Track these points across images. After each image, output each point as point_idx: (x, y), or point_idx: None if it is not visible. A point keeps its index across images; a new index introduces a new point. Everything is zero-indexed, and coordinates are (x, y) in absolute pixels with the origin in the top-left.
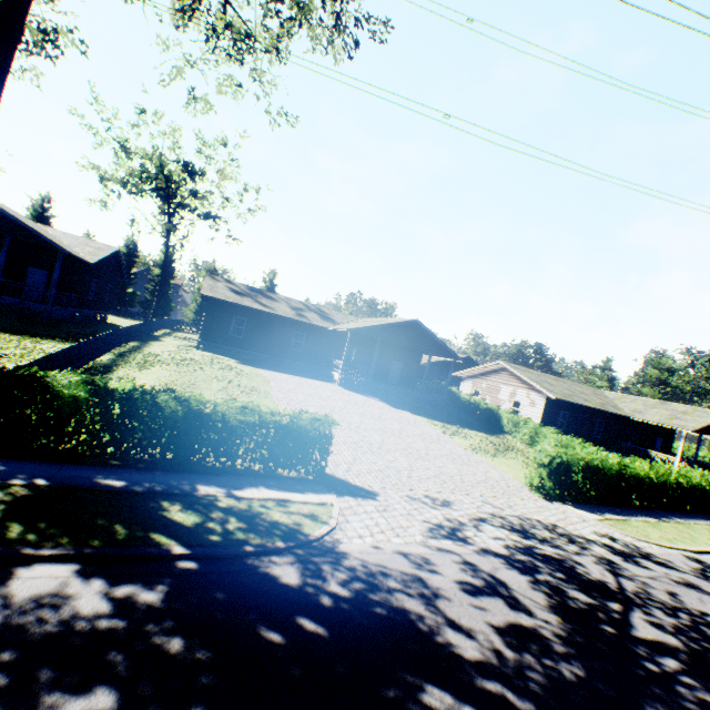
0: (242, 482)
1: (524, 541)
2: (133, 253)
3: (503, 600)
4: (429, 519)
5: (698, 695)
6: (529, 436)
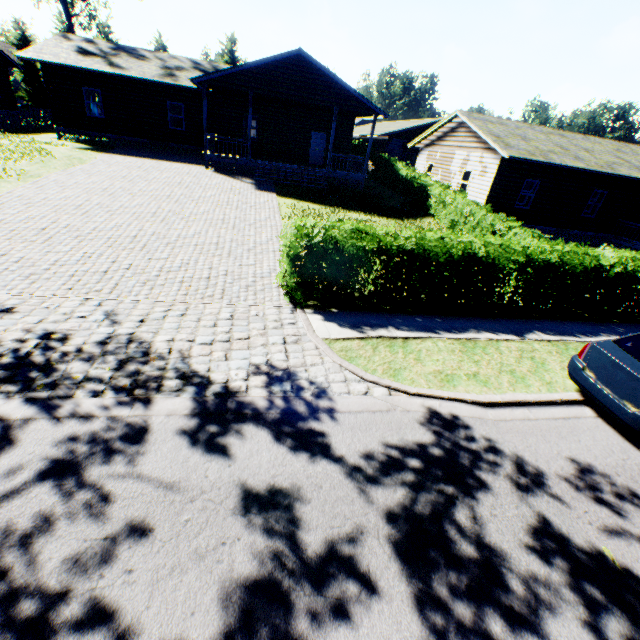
0: None
1: None
2: None
3: None
4: None
5: None
6: (451, 218)
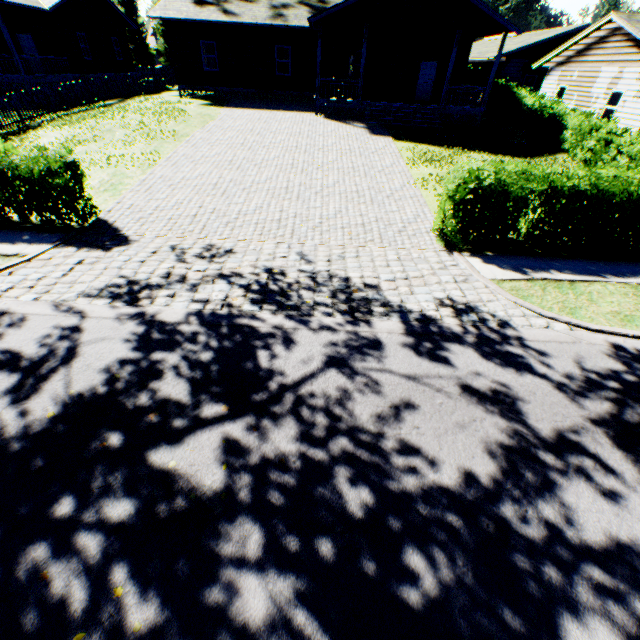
0: None
1: (242, 308)
2: None
3: (17, 380)
4: (135, 275)
5: (50, 568)
6: (593, 153)
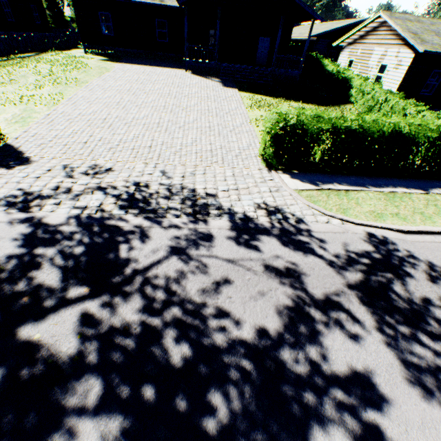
0: None
1: (112, 212)
2: None
3: None
4: (30, 188)
5: None
6: (368, 104)
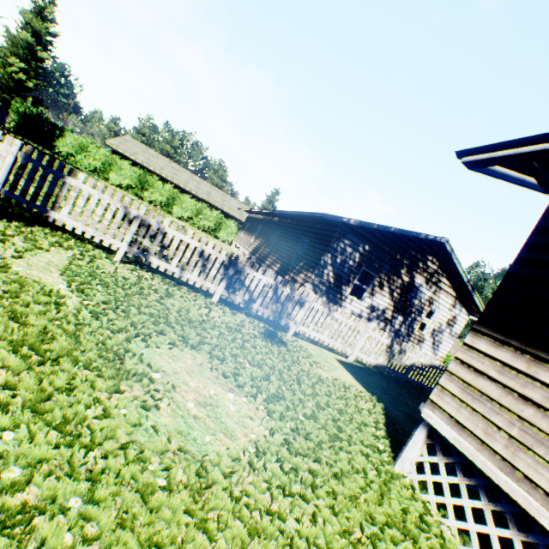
0: None
1: None
2: None
3: None
4: None
5: None
6: None
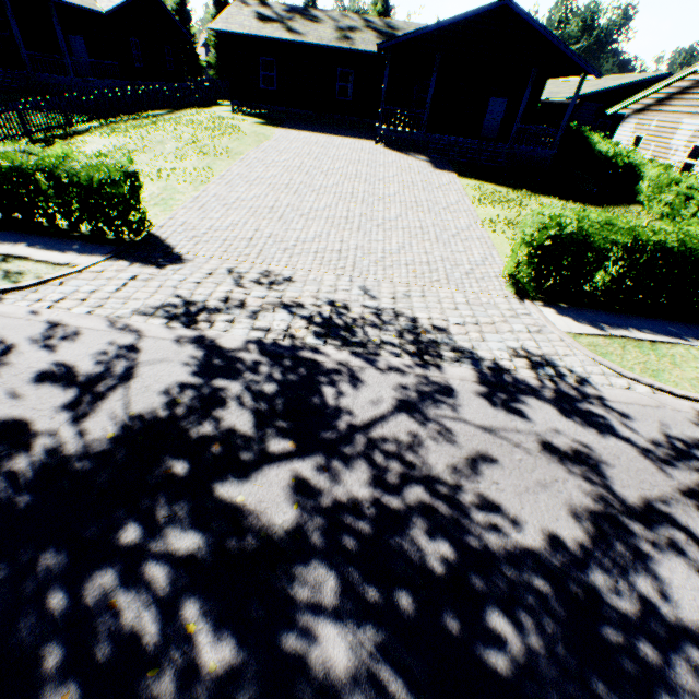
0: (12, 238)
1: (305, 340)
2: (223, 0)
3: (73, 396)
4: (192, 296)
5: (119, 597)
6: (671, 208)
